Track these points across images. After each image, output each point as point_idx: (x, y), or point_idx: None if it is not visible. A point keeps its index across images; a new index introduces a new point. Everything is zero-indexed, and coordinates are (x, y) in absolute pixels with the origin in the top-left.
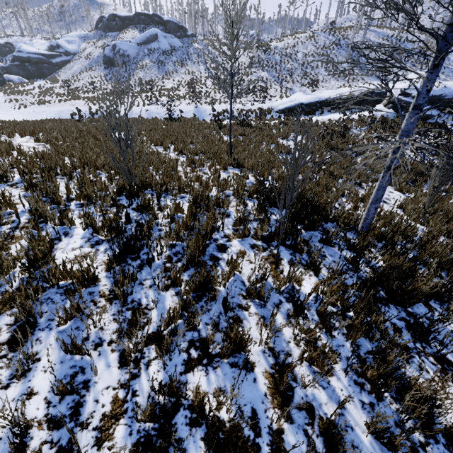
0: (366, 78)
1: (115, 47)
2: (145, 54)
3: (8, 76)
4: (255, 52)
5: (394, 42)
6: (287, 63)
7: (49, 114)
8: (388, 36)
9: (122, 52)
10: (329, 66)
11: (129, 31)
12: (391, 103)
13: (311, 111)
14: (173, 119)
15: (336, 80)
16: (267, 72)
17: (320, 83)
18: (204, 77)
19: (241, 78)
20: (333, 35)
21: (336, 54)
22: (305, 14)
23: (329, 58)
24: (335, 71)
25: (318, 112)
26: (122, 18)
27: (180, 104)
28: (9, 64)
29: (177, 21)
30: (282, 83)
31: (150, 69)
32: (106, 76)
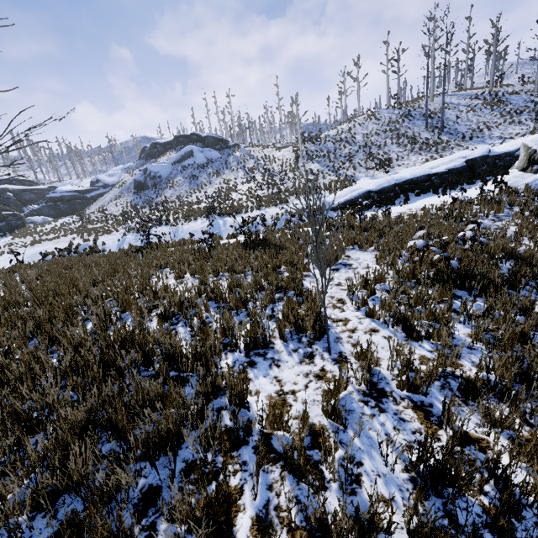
0: (463, 144)
1: (146, 170)
2: (178, 172)
3: (31, 218)
4: (302, 145)
5: (489, 98)
6: (343, 148)
7: (21, 258)
8: (477, 94)
9: (153, 174)
10: (402, 140)
11: (167, 154)
12: (537, 163)
13: (385, 199)
14: (141, 248)
15: (417, 154)
16: (318, 163)
17: (394, 161)
18: (241, 183)
19: (286, 176)
20: (399, 108)
21: (409, 126)
22: (358, 97)
23: (400, 132)
24: (413, 145)
25: (400, 200)
26: (163, 144)
27: (194, 220)
28: (41, 205)
29: (216, 135)
30: (337, 171)
31: (180, 186)
32: (133, 201)
